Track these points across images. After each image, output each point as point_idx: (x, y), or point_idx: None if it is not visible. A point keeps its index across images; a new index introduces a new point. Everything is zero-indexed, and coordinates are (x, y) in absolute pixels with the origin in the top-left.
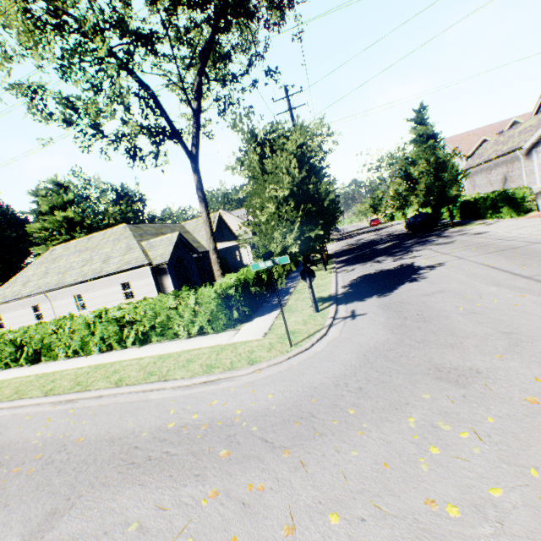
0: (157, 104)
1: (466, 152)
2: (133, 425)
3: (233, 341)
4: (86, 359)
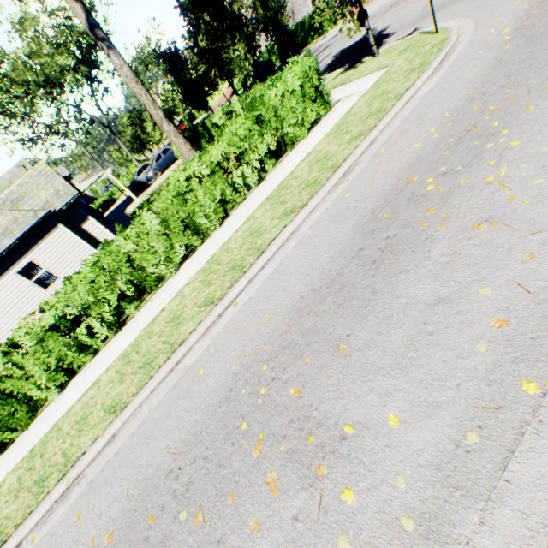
0: None
1: None
2: (481, 67)
3: (371, 85)
4: (218, 236)
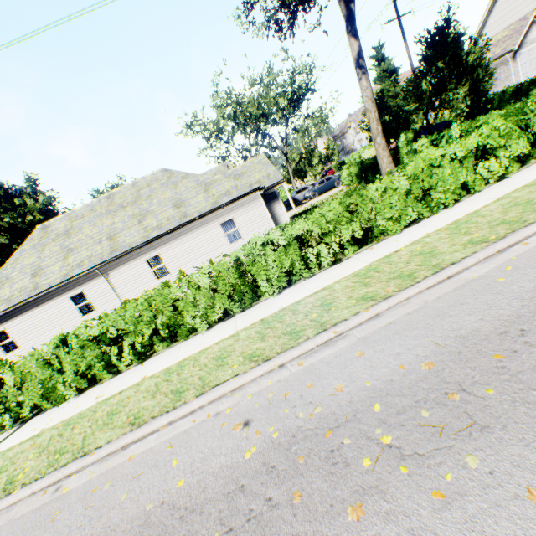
0: None
1: None
2: None
3: None
4: (451, 212)
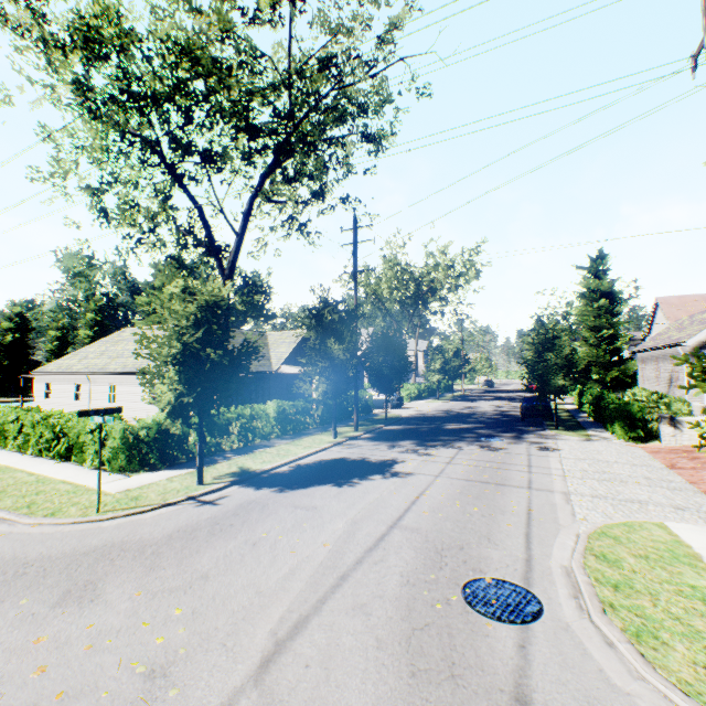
0: (202, 220)
1: None
2: None
3: (96, 487)
4: (18, 458)
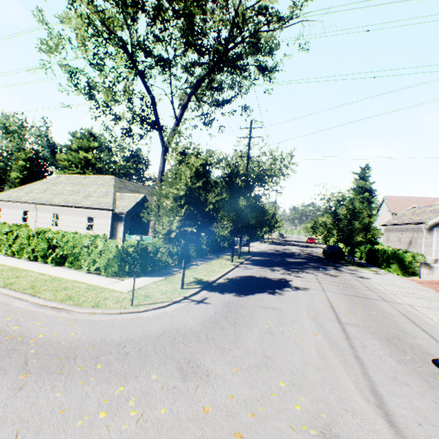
0: (153, 105)
1: (397, 211)
2: None
3: (107, 287)
4: (15, 261)
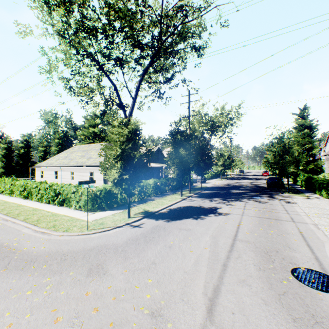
0: (116, 92)
1: None
2: (0, 238)
3: (81, 218)
4: (39, 204)
